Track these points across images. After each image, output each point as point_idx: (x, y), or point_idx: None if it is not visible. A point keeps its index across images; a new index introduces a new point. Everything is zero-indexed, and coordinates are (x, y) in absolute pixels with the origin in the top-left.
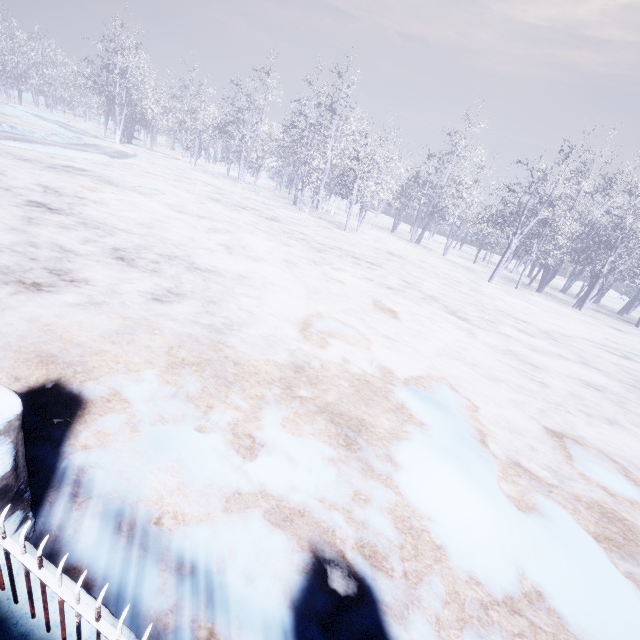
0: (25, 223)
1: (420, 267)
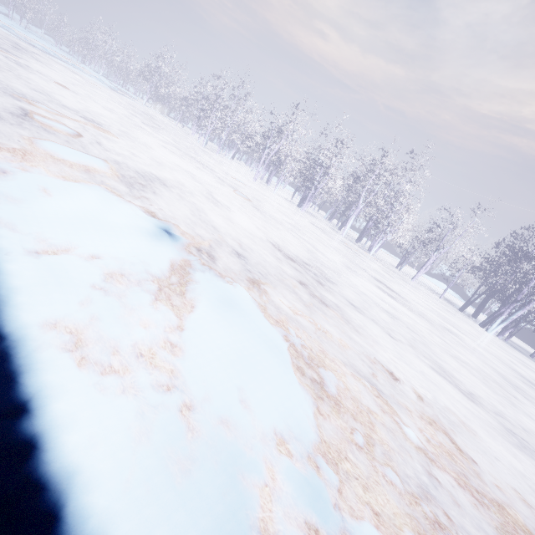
0: (3, 39)
1: (206, 153)
